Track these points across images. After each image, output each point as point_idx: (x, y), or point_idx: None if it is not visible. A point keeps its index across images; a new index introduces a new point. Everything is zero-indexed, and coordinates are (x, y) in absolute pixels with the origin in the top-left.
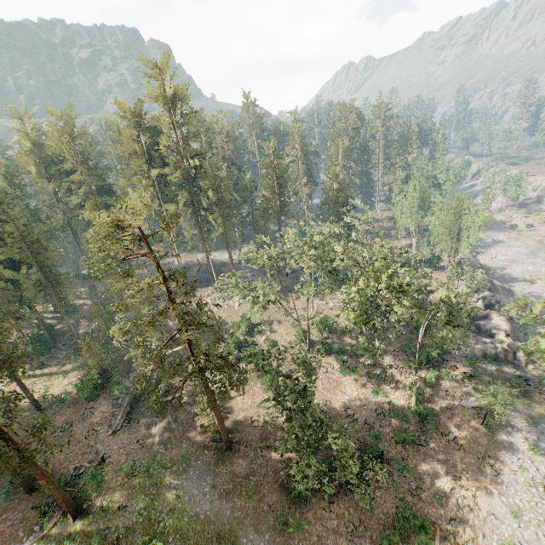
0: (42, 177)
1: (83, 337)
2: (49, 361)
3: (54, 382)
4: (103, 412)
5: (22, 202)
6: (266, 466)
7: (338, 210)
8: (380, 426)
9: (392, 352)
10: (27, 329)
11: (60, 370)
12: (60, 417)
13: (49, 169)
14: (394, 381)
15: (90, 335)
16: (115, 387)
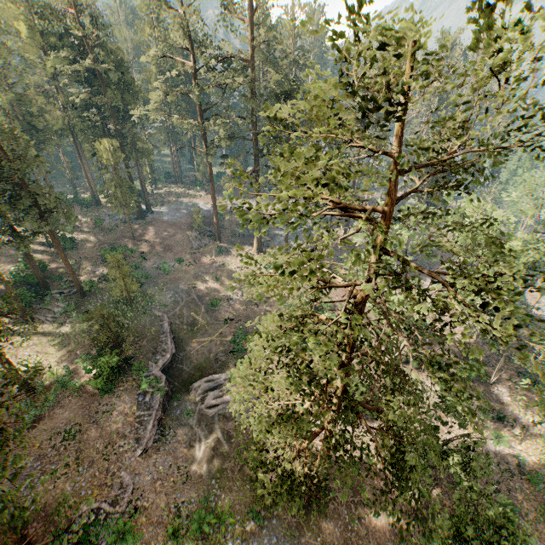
0: (35, 46)
1: (87, 287)
2: (41, 314)
3: (50, 349)
4: (126, 415)
5: (5, 79)
6: (367, 535)
7: (436, 177)
8: (507, 489)
9: (506, 381)
10: (9, 263)
11: (56, 330)
12: (60, 411)
13: (47, 36)
14: (517, 425)
15: (96, 286)
16: (143, 380)
